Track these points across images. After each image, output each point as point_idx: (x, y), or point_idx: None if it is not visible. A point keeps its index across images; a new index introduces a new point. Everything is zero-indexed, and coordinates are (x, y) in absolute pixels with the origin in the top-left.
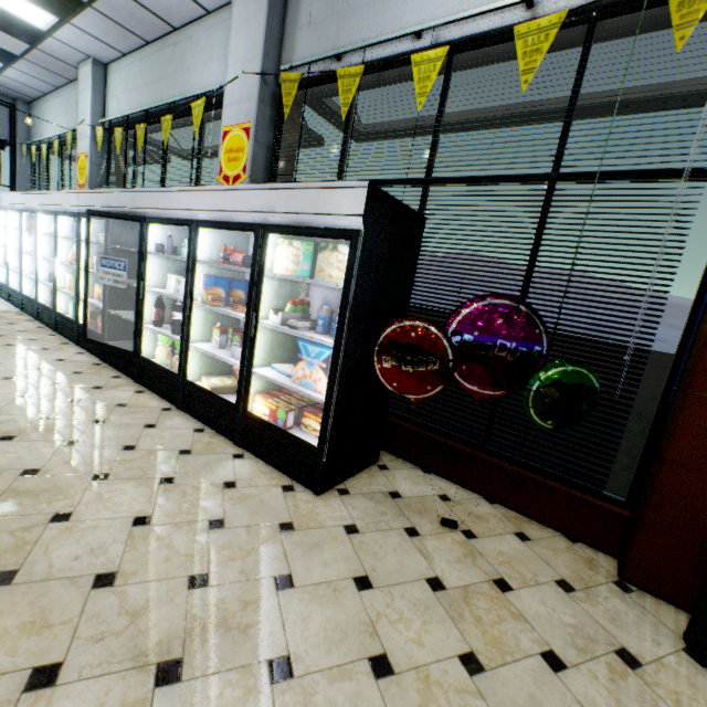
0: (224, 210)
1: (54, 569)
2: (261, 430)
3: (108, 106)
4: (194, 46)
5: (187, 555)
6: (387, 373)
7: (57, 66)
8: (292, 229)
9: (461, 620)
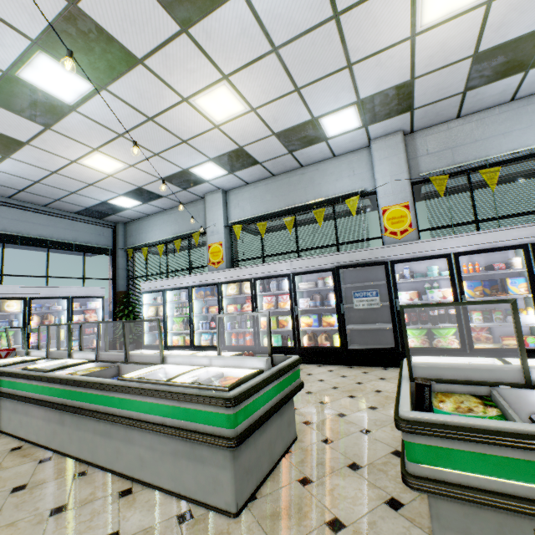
0: (487, 242)
1: None
2: None
3: (231, 213)
4: (323, 173)
5: None
6: None
7: (185, 197)
8: None
9: None
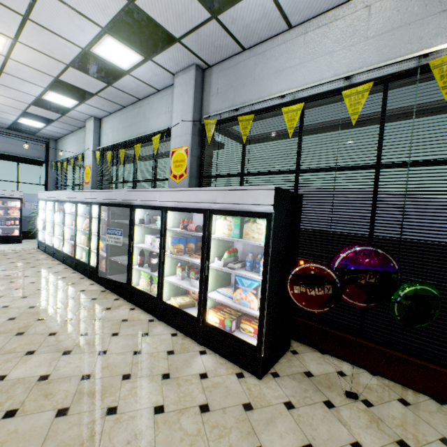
0: (183, 201)
1: None
2: (215, 334)
3: (102, 139)
4: (151, 107)
5: (193, 435)
6: (297, 296)
7: (74, 122)
8: (227, 212)
9: None
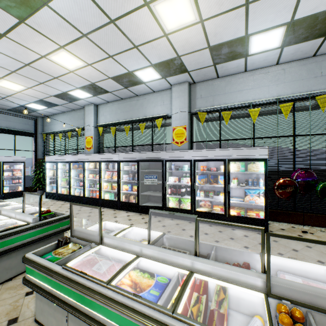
0: (208, 156)
1: None
2: (238, 219)
3: (99, 119)
4: (148, 101)
5: None
6: (280, 193)
7: (73, 106)
8: (240, 159)
9: None
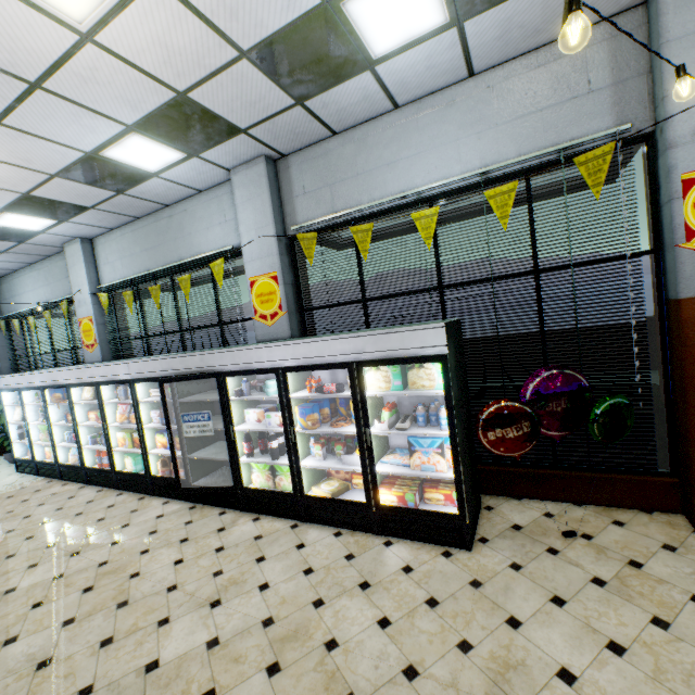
0: (312, 357)
1: (372, 680)
2: (398, 515)
3: (102, 272)
4: (192, 217)
5: (438, 632)
6: (494, 443)
7: (40, 250)
8: (384, 361)
9: (632, 599)
